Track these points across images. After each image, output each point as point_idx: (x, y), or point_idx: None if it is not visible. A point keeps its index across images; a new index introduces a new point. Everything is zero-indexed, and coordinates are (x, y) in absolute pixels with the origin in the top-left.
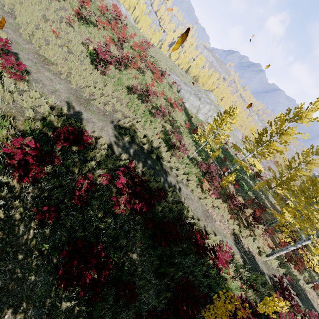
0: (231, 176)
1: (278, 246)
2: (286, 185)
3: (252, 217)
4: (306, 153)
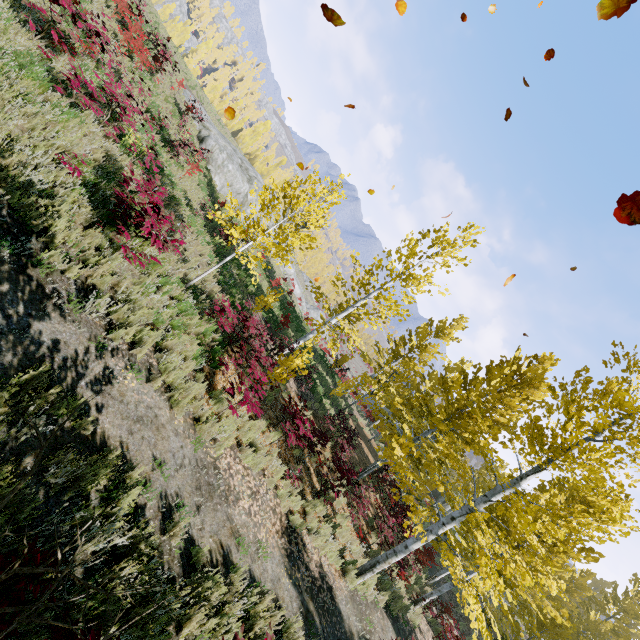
0: (299, 356)
1: (375, 529)
2: (396, 388)
3: (337, 468)
4: (423, 331)
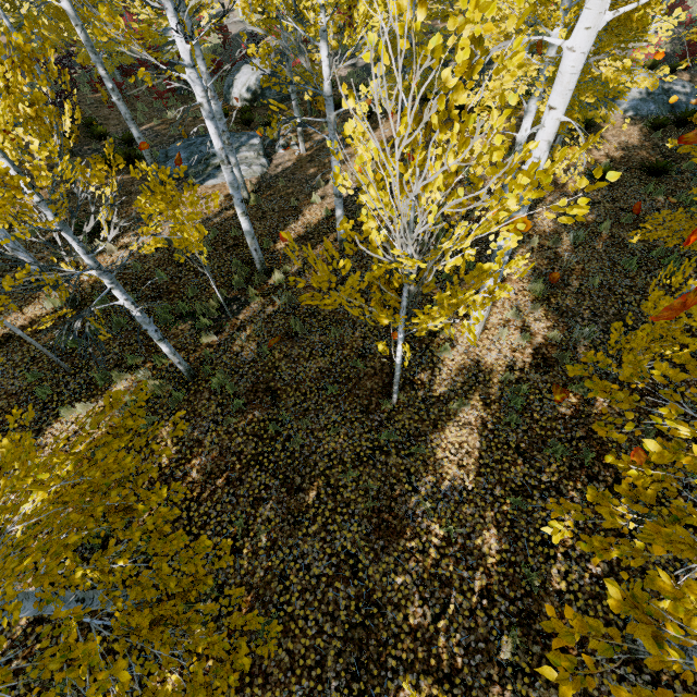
0: None
1: None
2: None
3: None
4: None
